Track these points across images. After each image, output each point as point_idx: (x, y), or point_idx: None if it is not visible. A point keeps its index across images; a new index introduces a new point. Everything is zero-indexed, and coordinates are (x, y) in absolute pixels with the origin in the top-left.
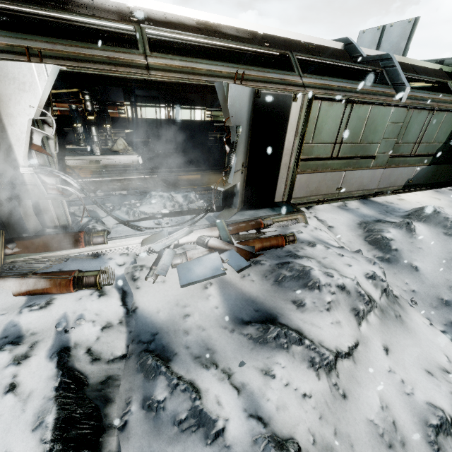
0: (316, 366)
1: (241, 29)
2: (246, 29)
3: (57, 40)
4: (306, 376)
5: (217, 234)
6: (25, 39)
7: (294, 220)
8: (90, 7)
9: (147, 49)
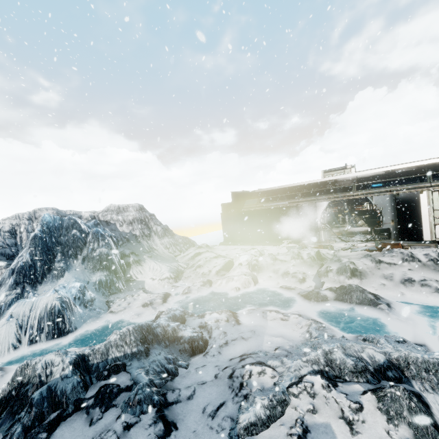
0: (372, 261)
1: (411, 166)
2: (415, 165)
3: (331, 194)
4: (369, 262)
5: (374, 245)
6: (324, 196)
7: (427, 246)
8: (343, 181)
9: (354, 190)
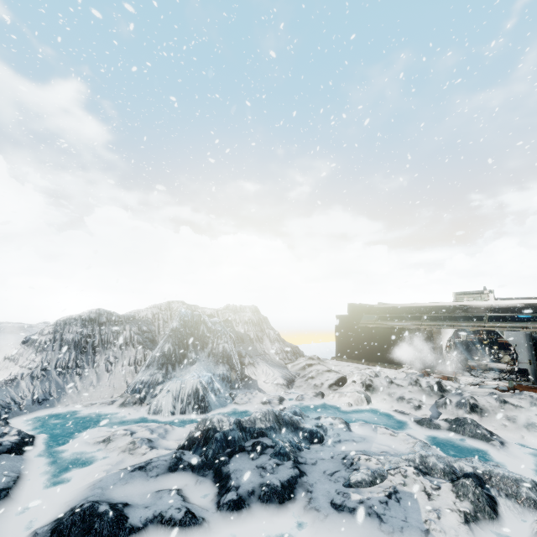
0: (496, 399)
1: None
2: None
3: (459, 322)
4: (492, 400)
5: (507, 385)
6: (451, 322)
7: None
8: (476, 308)
9: (486, 321)
